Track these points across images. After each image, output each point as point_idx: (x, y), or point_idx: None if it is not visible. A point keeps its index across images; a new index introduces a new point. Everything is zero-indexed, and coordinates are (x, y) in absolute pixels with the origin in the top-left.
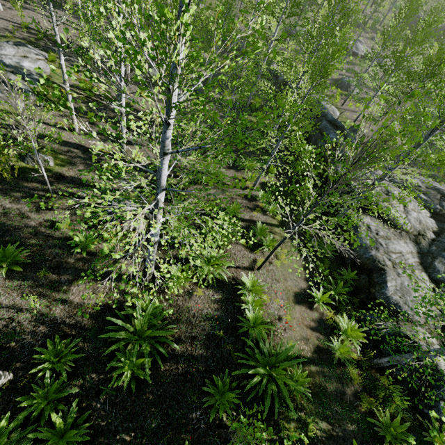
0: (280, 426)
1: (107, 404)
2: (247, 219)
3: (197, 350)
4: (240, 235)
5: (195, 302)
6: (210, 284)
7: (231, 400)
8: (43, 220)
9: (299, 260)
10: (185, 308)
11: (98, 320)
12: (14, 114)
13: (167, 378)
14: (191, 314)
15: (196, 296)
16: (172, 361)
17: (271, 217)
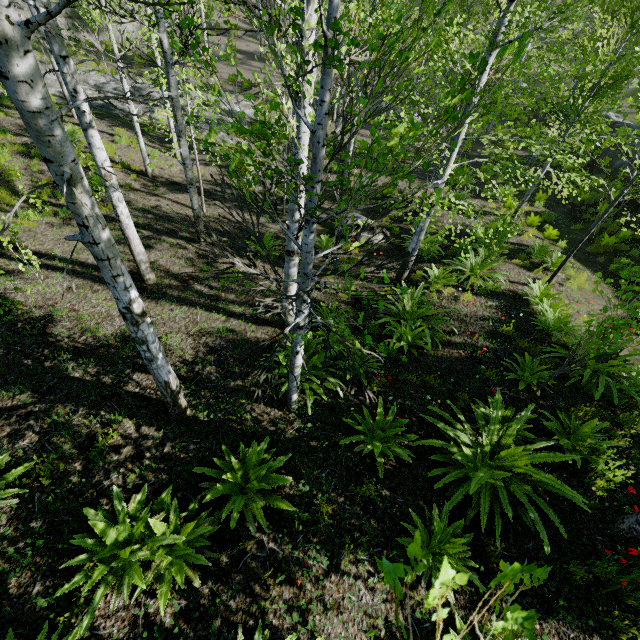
0: (621, 422)
1: (388, 363)
2: (514, 242)
3: (480, 343)
4: (509, 255)
5: (463, 305)
6: (480, 291)
7: (545, 372)
8: (280, 229)
9: (606, 288)
10: (453, 308)
11: (355, 307)
12: (236, 149)
13: (448, 358)
14: (462, 314)
15: (464, 301)
16: (450, 347)
17: (549, 244)
